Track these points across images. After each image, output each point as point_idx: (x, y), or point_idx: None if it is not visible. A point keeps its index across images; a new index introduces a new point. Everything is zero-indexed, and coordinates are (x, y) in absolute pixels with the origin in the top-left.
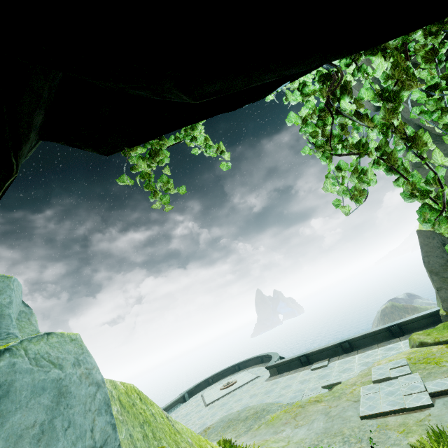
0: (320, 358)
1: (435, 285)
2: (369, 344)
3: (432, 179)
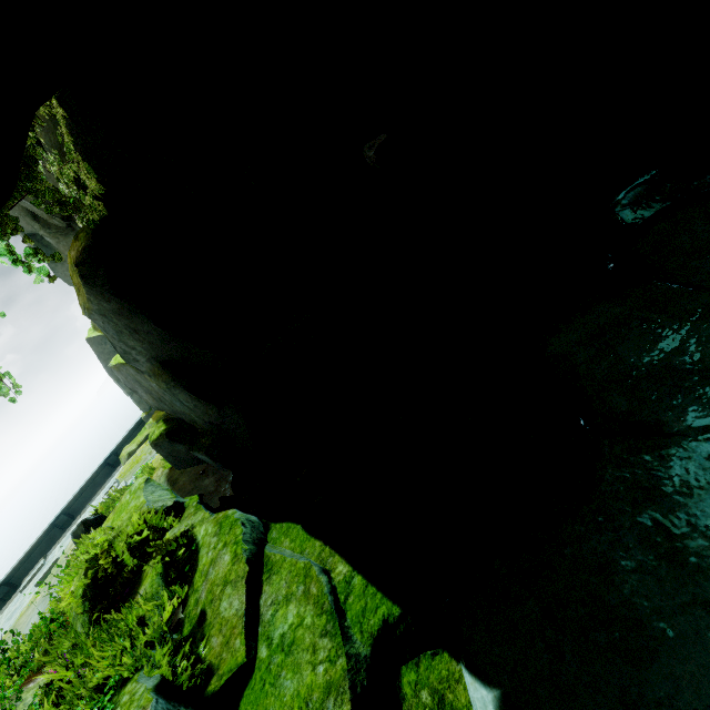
0: (32, 565)
1: (127, 391)
2: (93, 496)
3: None
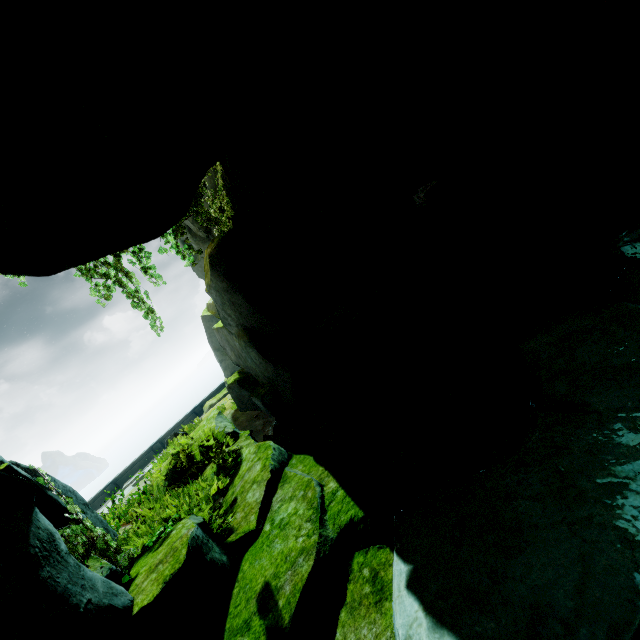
0: (132, 474)
1: (218, 359)
2: None
3: (136, 291)
